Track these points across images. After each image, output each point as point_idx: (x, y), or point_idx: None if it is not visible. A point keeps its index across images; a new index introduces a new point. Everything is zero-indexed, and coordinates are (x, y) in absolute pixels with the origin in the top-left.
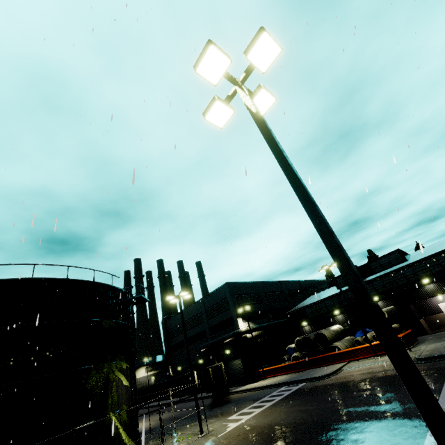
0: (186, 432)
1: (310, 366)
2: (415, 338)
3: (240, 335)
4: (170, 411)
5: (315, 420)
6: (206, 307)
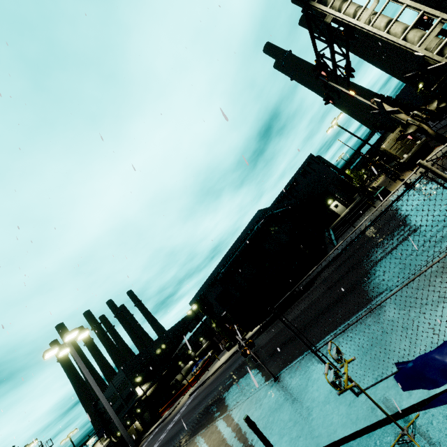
0: None
1: (175, 401)
2: (211, 363)
3: (139, 400)
4: None
5: None
6: (116, 387)
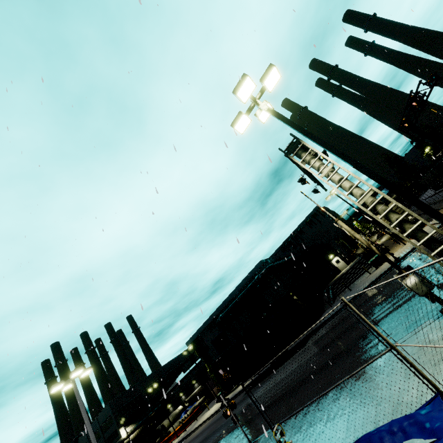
0: None
1: None
2: (200, 412)
3: None
4: None
5: None
6: (101, 424)
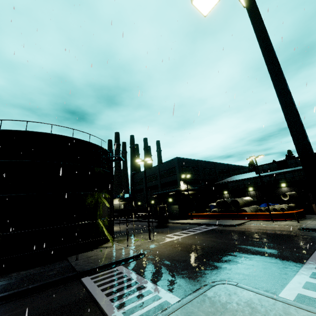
0: (140, 237)
1: (223, 217)
2: (304, 215)
3: (180, 191)
4: (131, 224)
5: (221, 247)
6: (160, 171)
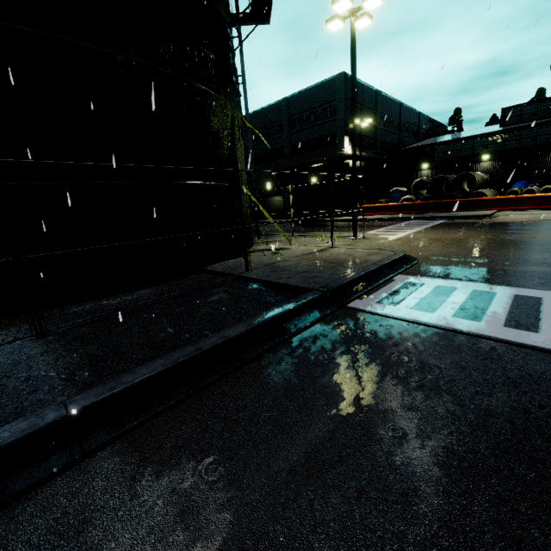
0: (314, 237)
1: (435, 209)
2: None
3: (345, 160)
4: None
5: None
6: (292, 114)
